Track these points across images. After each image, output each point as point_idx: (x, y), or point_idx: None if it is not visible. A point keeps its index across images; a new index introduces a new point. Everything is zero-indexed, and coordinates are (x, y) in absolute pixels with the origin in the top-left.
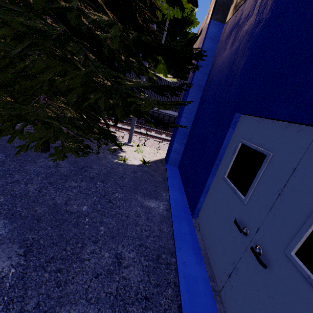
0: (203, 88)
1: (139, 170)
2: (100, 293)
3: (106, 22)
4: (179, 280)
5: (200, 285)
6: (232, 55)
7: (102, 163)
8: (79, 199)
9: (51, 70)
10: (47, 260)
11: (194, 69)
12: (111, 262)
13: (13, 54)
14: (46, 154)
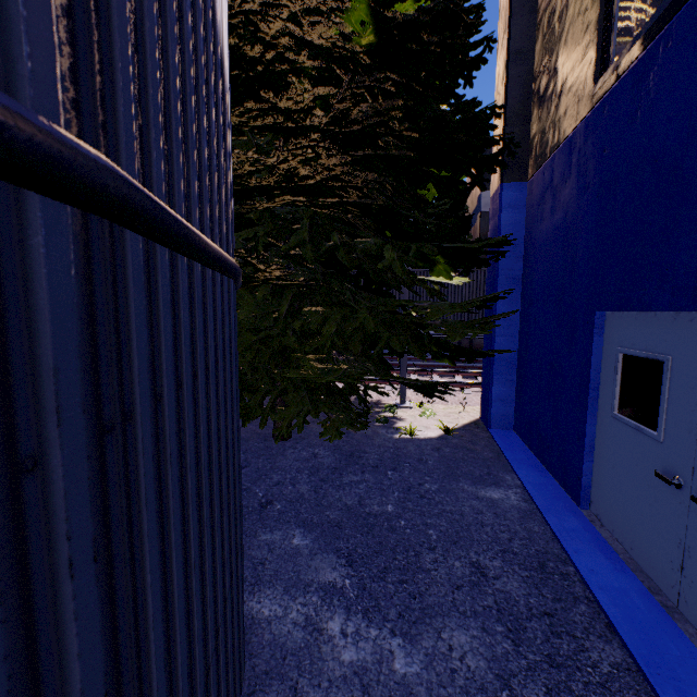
0: (520, 280)
1: (444, 446)
2: (474, 606)
3: (375, 247)
4: (594, 592)
5: (635, 599)
6: (557, 229)
7: (377, 442)
8: (375, 497)
9: (331, 321)
10: (380, 571)
11: (497, 257)
12: (470, 572)
13: (284, 314)
14: (291, 443)
